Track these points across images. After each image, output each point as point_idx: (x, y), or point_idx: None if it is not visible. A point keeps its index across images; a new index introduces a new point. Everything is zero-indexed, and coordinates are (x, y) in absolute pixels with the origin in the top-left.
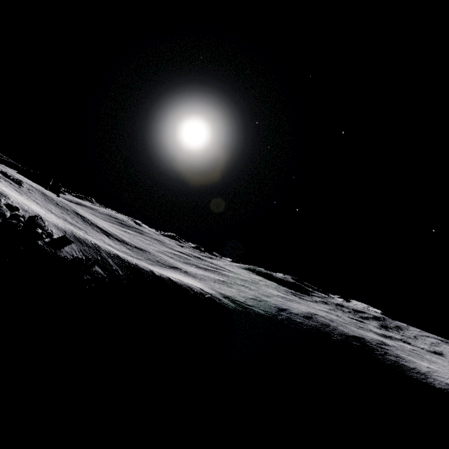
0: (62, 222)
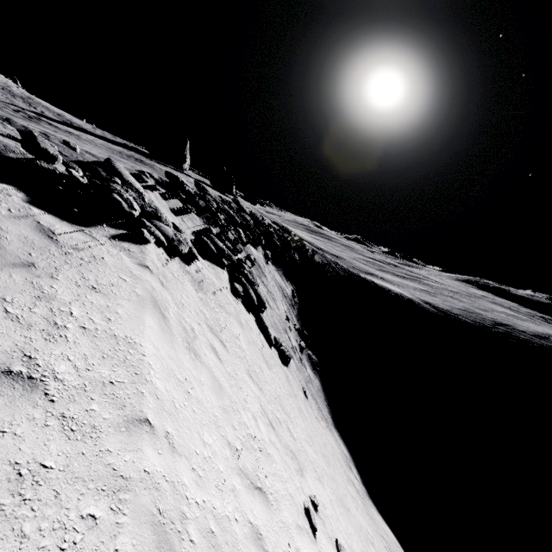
0: None
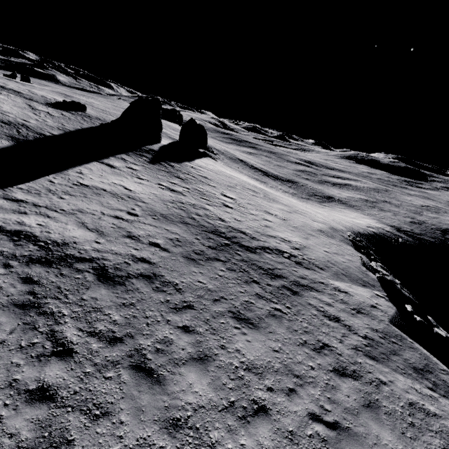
0: (327, 218)
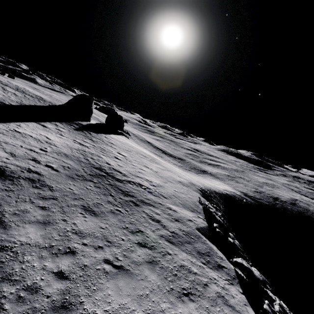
0: (193, 179)
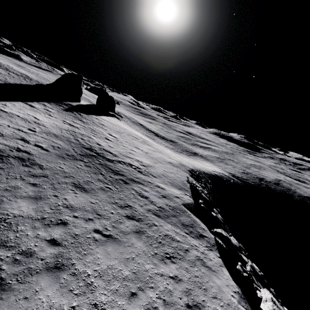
0: (183, 160)
